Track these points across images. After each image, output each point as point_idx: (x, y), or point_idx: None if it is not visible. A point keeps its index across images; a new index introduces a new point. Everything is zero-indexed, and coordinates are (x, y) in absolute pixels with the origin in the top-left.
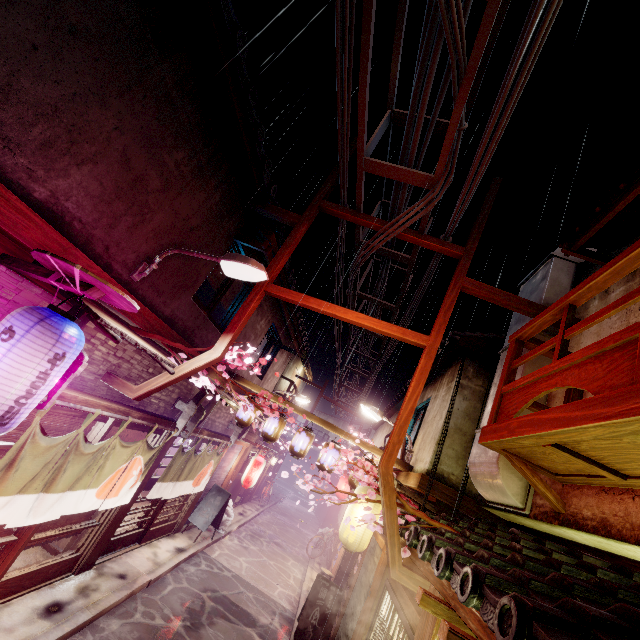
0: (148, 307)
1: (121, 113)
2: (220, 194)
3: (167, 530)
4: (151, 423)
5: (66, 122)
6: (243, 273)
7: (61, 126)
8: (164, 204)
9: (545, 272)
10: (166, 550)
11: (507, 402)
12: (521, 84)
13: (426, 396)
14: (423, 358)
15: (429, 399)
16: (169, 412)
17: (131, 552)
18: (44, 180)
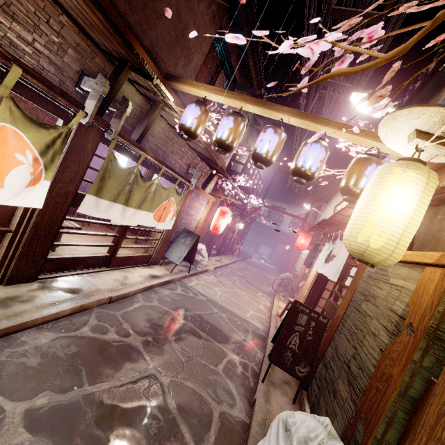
0: None
1: None
2: None
3: (142, 261)
4: None
5: None
6: None
7: None
8: None
9: None
10: (139, 275)
11: None
12: None
13: None
14: None
15: None
16: (75, 95)
17: (97, 273)
18: None
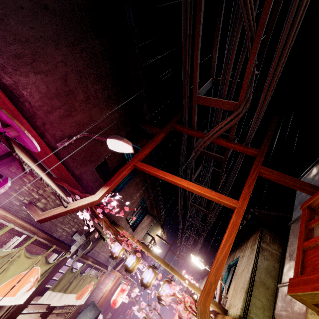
0: (65, 166)
1: (67, 55)
2: (119, 114)
3: None
4: (51, 243)
5: (32, 49)
6: (118, 146)
7: (29, 50)
8: (84, 109)
9: (316, 170)
10: None
11: (311, 256)
12: (293, 34)
13: (236, 256)
14: (234, 215)
15: (238, 258)
16: (68, 240)
17: None
18: (11, 74)
